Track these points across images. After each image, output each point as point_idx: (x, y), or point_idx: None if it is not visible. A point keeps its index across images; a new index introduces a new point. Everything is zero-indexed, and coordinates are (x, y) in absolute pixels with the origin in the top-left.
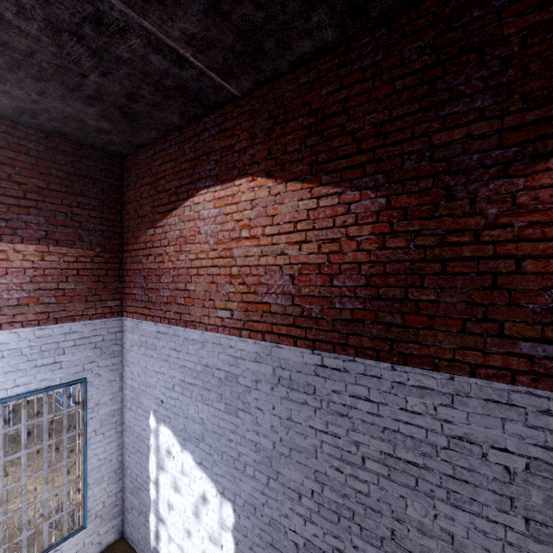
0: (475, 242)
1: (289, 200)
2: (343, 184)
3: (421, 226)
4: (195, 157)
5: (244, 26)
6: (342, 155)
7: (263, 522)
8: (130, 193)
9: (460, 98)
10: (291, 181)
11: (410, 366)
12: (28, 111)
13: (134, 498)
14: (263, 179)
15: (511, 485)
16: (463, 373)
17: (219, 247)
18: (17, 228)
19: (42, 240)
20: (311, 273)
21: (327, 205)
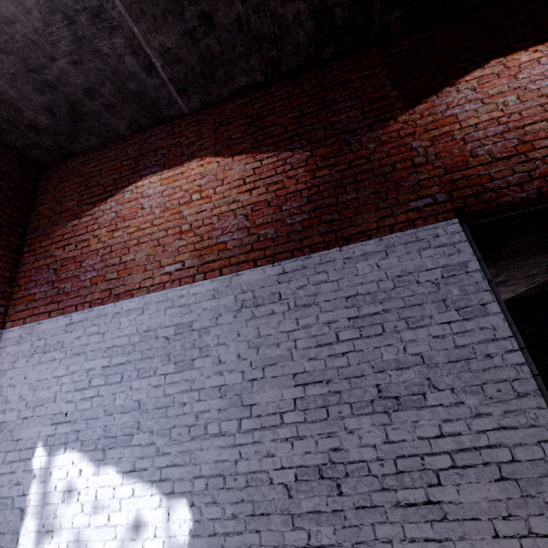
0: (368, 162)
1: (236, 167)
2: (278, 150)
3: (335, 161)
4: (140, 155)
5: (206, 53)
6: (275, 135)
7: (238, 488)
8: (45, 196)
9: (339, 103)
10: (237, 155)
11: (353, 243)
12: None
13: None
14: (211, 158)
15: (439, 291)
16: (387, 234)
17: (166, 214)
18: None
19: None
20: (262, 208)
21: (268, 163)
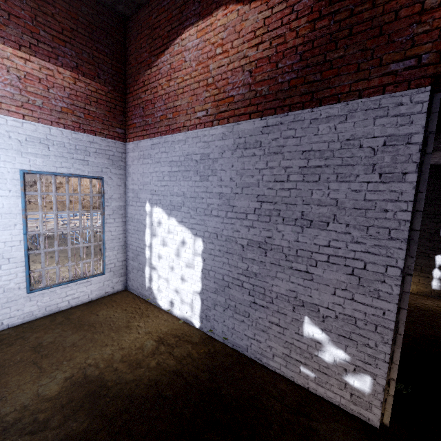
0: (372, 7)
1: (251, 16)
2: None
3: (339, 7)
4: (183, 3)
5: None
6: None
7: (222, 241)
8: (131, 48)
9: None
10: (254, 0)
11: (323, 106)
12: None
13: (134, 262)
14: (233, 5)
15: (374, 157)
16: (355, 98)
17: (199, 67)
18: (59, 55)
19: (74, 69)
20: (263, 64)
21: (278, 11)
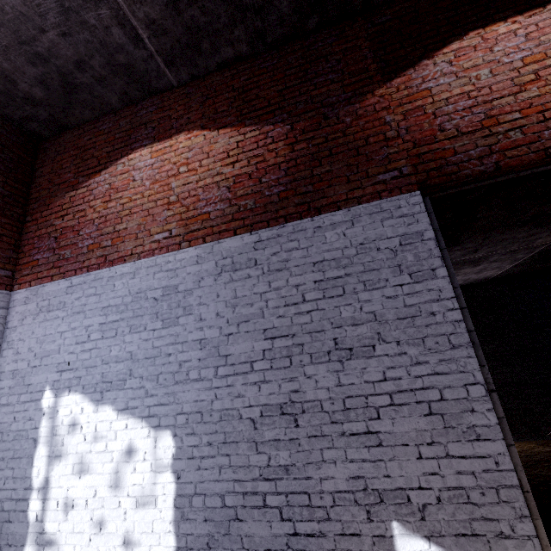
0: (344, 136)
1: (221, 140)
2: (261, 123)
3: (313, 135)
4: (132, 128)
5: (191, 24)
6: (259, 109)
7: (213, 422)
8: (44, 168)
9: (321, 76)
10: (222, 128)
11: (323, 214)
12: None
13: None
14: (198, 131)
15: (396, 257)
16: (355, 205)
17: (155, 186)
18: None
19: None
20: (244, 180)
21: (251, 137)
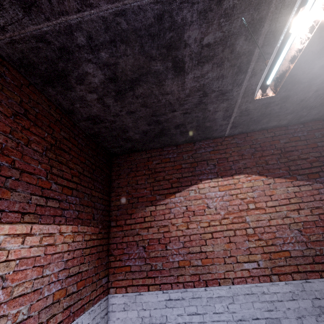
0: None
1: (279, 187)
2: (310, 180)
3: None
4: (194, 161)
5: (267, 112)
6: (303, 168)
7: None
8: (120, 181)
9: None
10: (277, 177)
11: None
12: (99, 119)
13: None
14: (256, 176)
15: None
16: None
17: (230, 216)
18: (64, 208)
19: (75, 220)
20: (311, 226)
21: (305, 189)
